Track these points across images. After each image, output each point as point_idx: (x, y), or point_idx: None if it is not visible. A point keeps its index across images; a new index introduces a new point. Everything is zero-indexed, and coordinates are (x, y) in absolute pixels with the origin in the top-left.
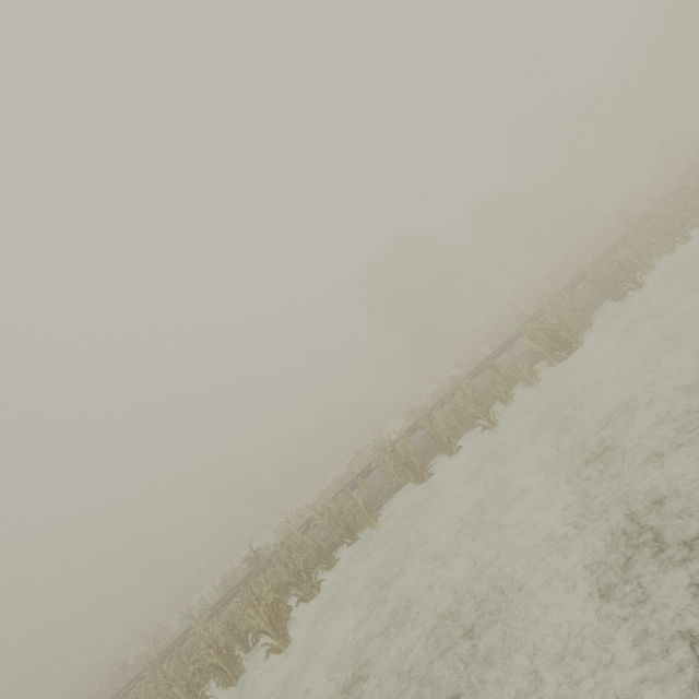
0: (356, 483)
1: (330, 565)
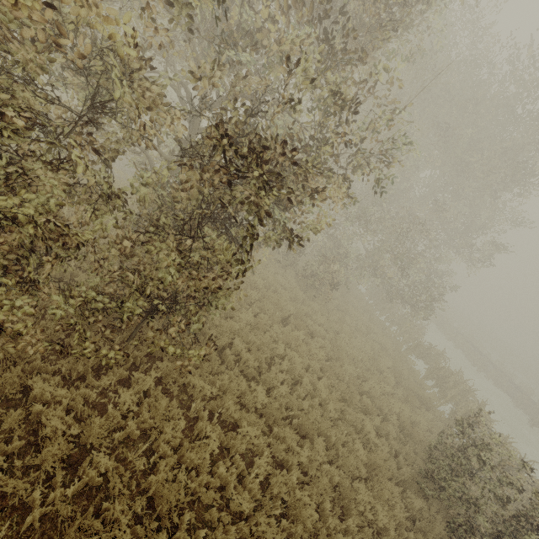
0: None
1: None
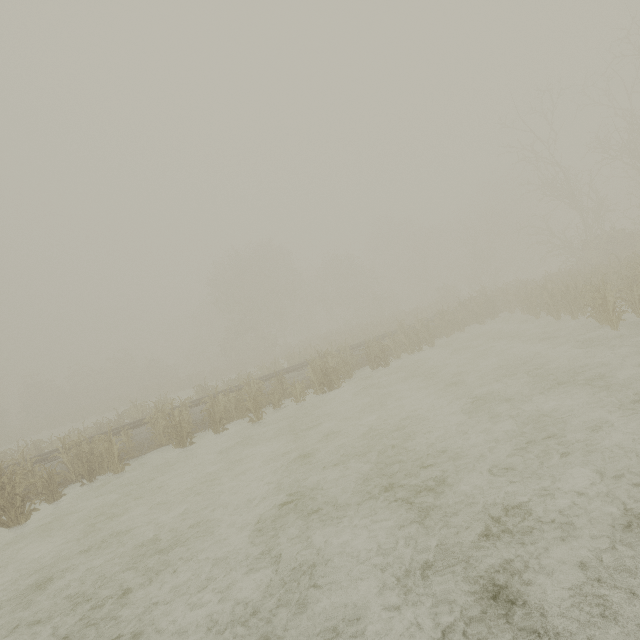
0: (120, 431)
1: (52, 498)
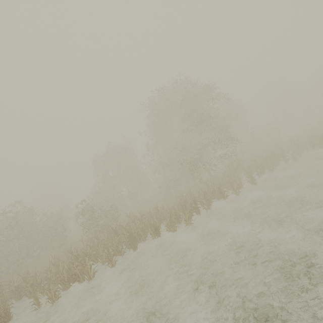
0: None
1: None
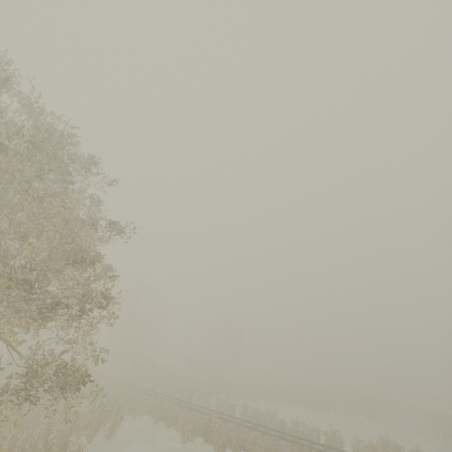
0: None
1: None
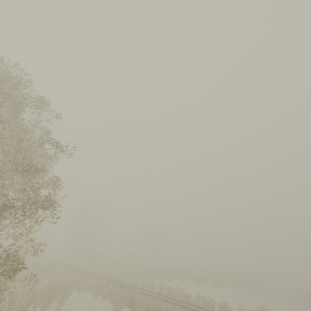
0: None
1: None
